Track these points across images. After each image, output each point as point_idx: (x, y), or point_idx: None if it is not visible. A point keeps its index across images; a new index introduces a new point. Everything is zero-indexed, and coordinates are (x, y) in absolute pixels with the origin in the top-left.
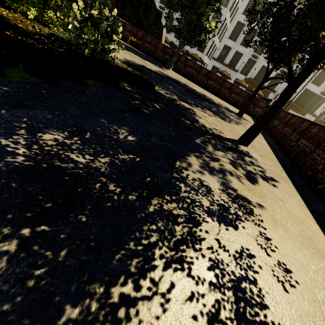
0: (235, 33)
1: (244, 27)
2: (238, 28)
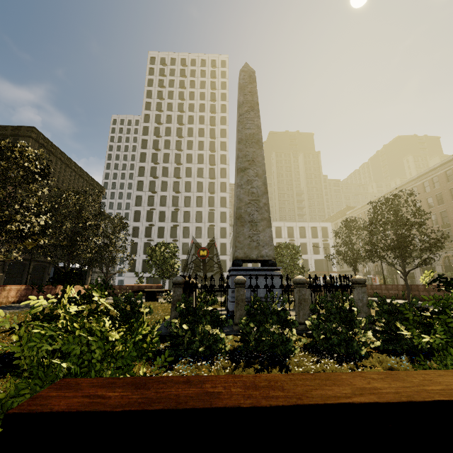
0: None
1: None
2: None
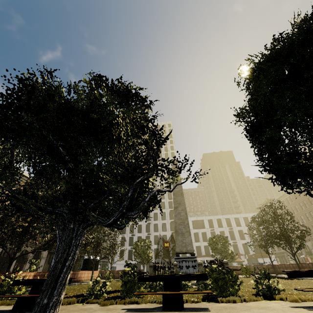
0: (196, 238)
1: (198, 234)
2: (196, 235)
